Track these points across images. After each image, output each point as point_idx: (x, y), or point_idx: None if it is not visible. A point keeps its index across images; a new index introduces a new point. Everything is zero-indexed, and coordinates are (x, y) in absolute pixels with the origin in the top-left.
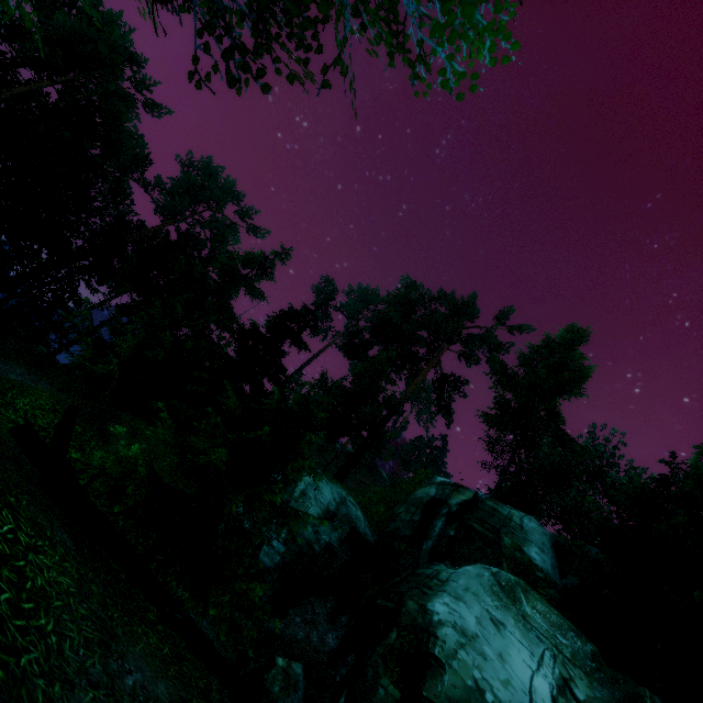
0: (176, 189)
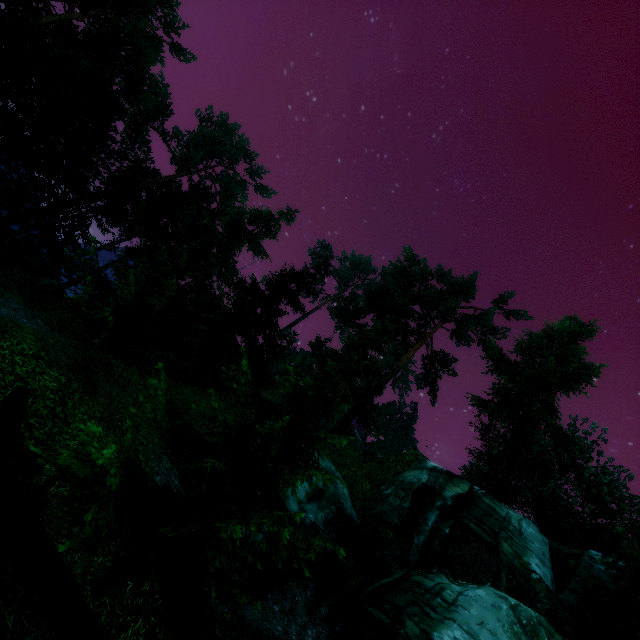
0: (192, 142)
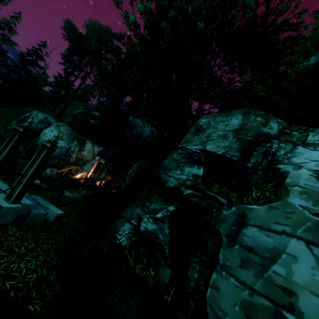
0: None
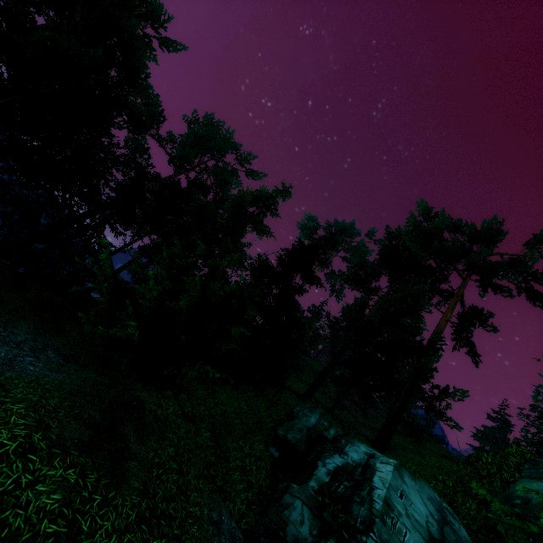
0: (185, 143)
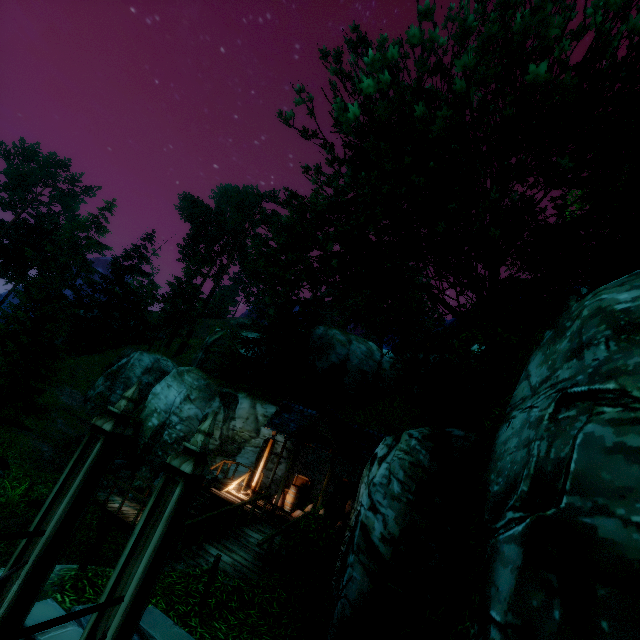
0: (9, 182)
